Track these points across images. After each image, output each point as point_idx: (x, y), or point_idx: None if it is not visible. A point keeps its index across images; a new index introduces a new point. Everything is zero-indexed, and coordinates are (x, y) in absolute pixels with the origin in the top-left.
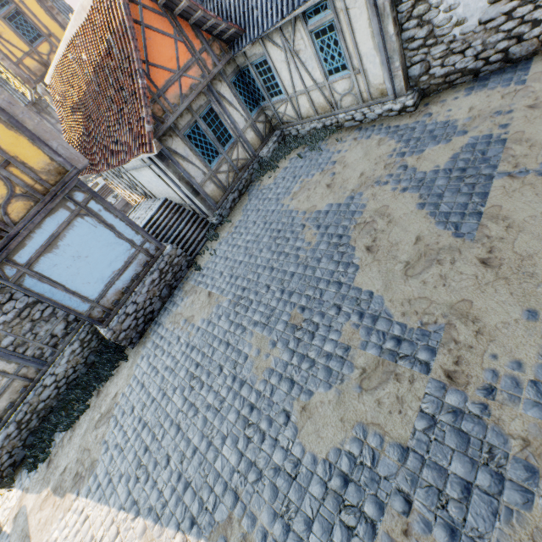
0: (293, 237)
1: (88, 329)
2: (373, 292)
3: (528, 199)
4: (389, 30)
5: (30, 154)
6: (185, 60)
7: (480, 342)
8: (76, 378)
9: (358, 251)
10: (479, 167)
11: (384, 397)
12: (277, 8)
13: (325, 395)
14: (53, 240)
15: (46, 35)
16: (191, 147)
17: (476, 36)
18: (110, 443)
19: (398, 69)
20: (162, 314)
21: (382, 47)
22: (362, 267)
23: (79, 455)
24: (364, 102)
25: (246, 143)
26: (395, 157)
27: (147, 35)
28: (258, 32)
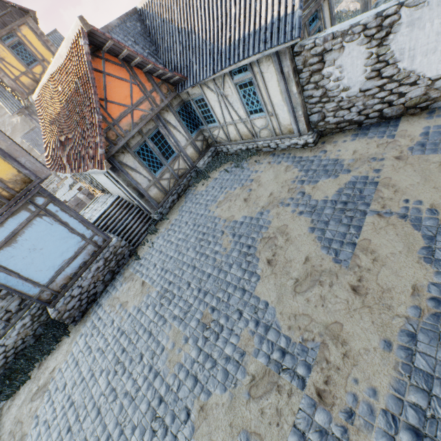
0: (214, 241)
1: (39, 305)
2: (268, 303)
3: (390, 237)
4: (293, 90)
5: (0, 168)
6: (138, 98)
7: (346, 365)
8: (24, 349)
9: (261, 262)
10: (357, 203)
11: (267, 407)
12: (210, 66)
13: (220, 398)
14: (13, 236)
15: (40, 60)
16: (140, 161)
17: (358, 99)
18: (40, 418)
19: (301, 116)
20: (103, 296)
21: (288, 101)
22: (263, 278)
23: (12, 426)
24: (277, 135)
25: (186, 157)
26: (296, 184)
27: (108, 80)
28: (196, 80)
